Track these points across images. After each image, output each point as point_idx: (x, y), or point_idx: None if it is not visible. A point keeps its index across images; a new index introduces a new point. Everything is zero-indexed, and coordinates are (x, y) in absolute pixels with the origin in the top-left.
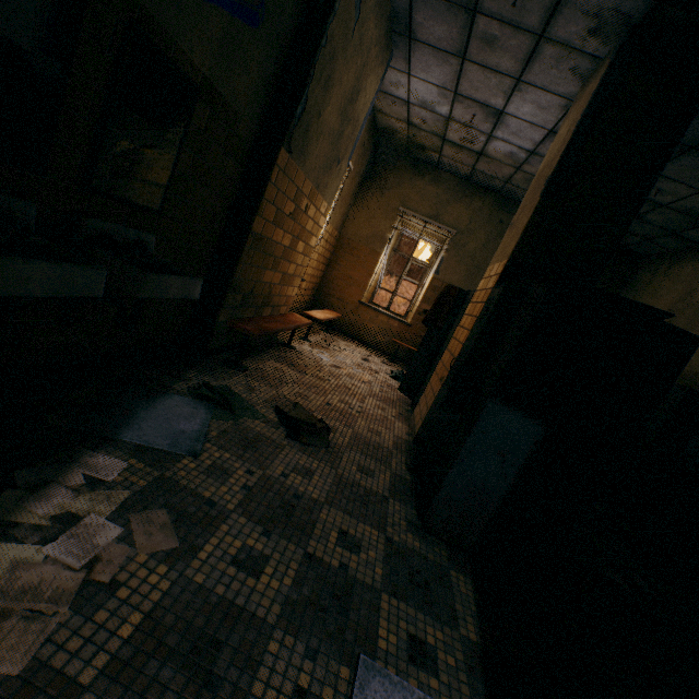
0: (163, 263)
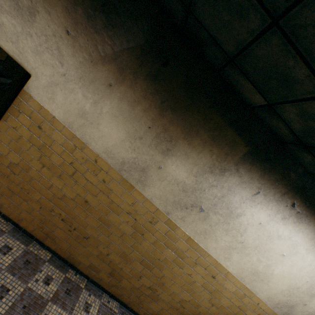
0: (3, 73)
